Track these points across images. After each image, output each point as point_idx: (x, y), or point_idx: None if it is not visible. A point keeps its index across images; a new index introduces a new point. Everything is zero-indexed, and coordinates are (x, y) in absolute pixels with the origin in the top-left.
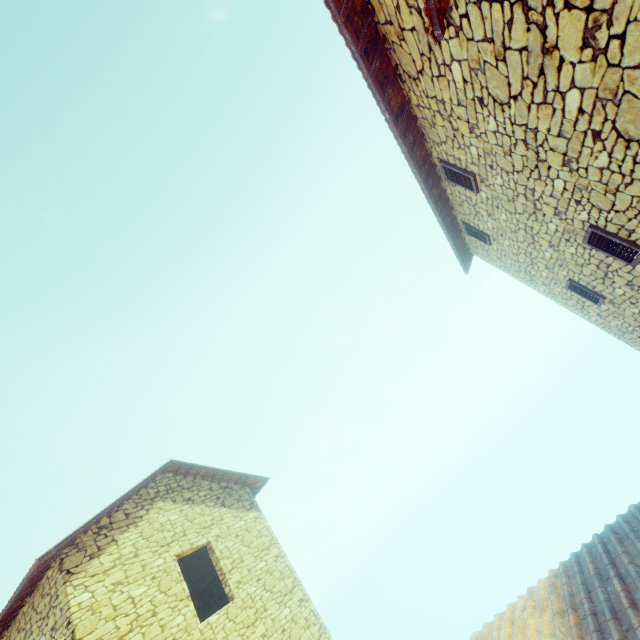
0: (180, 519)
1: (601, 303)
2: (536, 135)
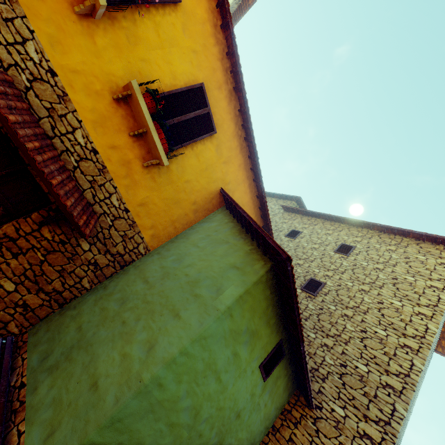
0: None
1: None
2: None
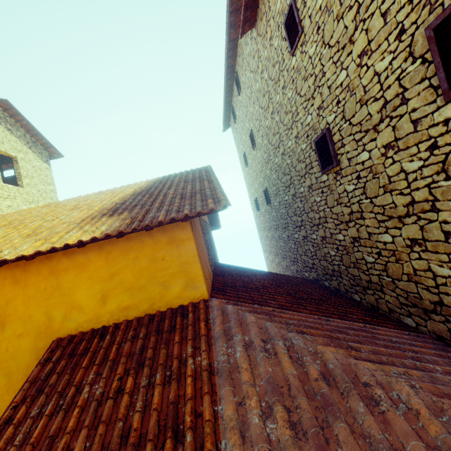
0: (2, 134)
1: (247, 166)
2: (252, 88)
